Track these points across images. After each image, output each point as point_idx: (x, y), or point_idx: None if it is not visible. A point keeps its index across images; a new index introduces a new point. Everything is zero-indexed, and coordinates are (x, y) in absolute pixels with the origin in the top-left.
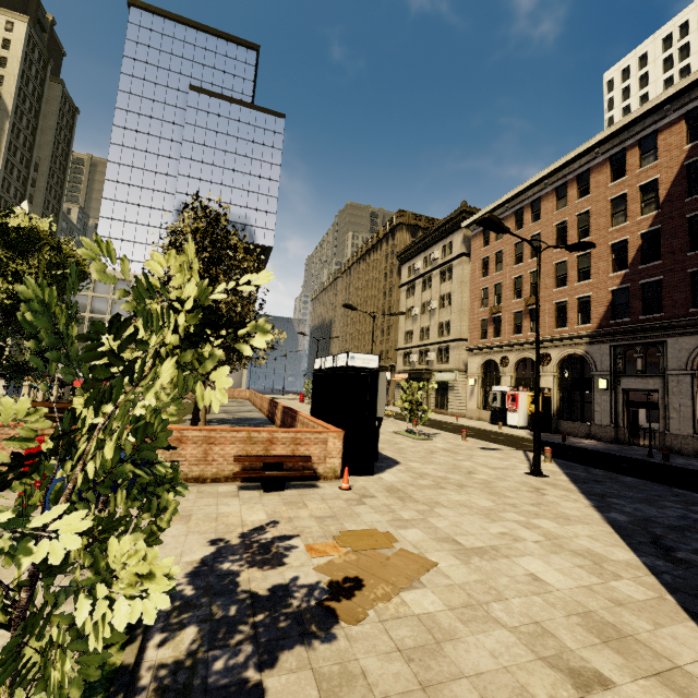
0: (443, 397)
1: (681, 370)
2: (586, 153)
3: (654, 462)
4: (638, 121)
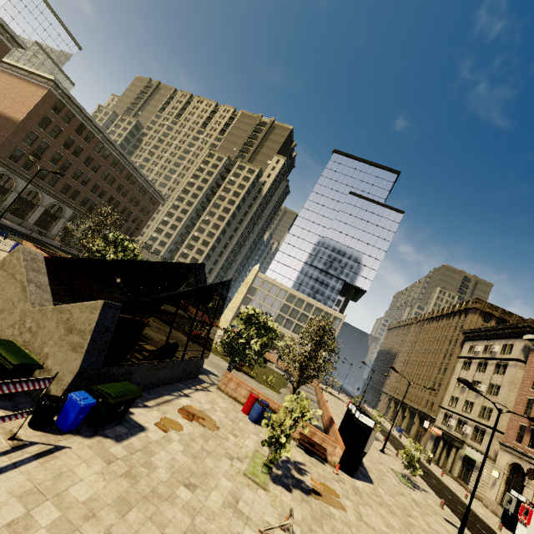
0: (467, 471)
1: None
2: None
3: None
4: None
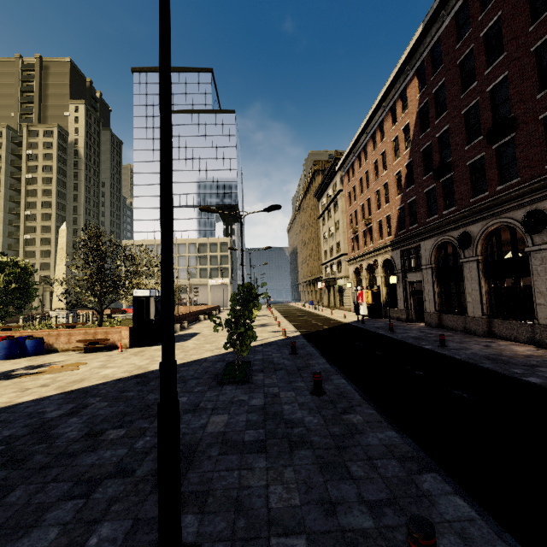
0: (342, 297)
1: (427, 265)
2: (378, 108)
3: (377, 333)
4: (396, 81)
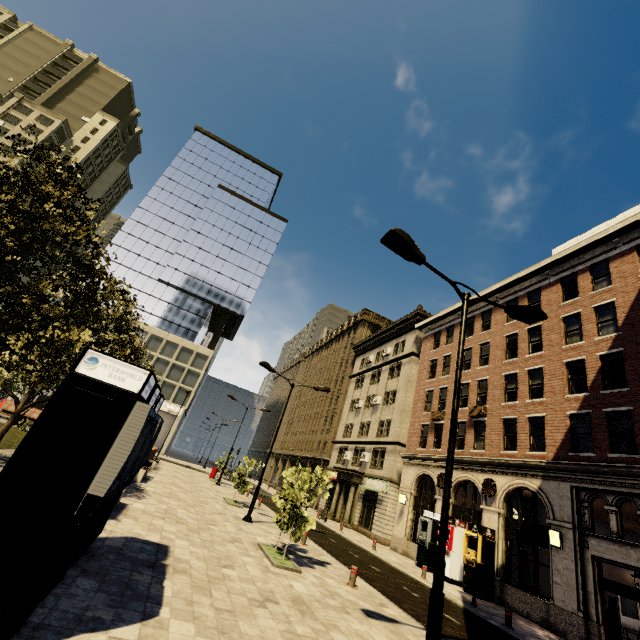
0: (369, 511)
1: None
2: (536, 273)
3: None
4: (588, 249)
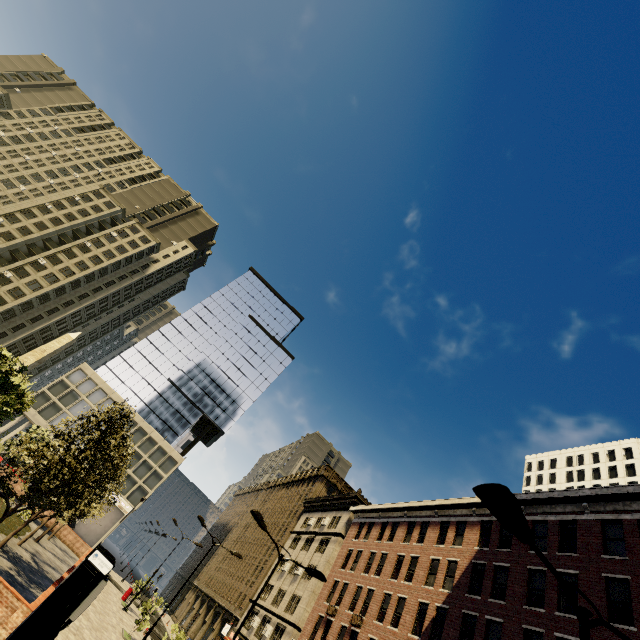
0: None
1: None
2: (430, 507)
3: None
4: (459, 507)
